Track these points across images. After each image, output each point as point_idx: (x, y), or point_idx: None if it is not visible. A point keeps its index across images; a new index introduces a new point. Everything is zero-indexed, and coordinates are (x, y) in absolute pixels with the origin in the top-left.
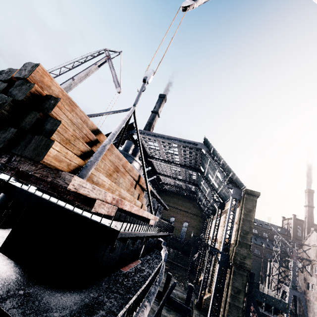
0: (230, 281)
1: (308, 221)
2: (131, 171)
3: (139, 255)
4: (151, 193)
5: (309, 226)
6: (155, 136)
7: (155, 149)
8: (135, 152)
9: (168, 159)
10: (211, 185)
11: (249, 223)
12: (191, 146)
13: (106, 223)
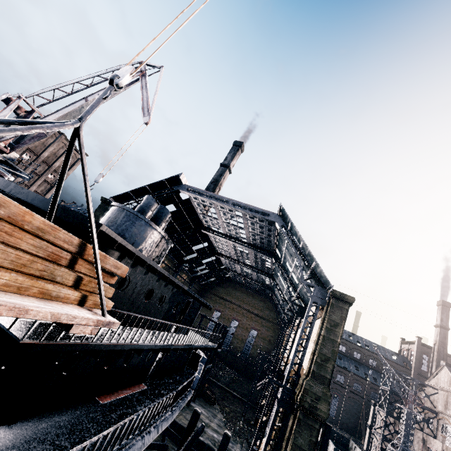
0: (291, 435)
1: (438, 349)
2: (49, 233)
3: (146, 376)
4: (166, 280)
5: (440, 358)
6: (210, 197)
7: (212, 217)
8: (161, 215)
9: (230, 233)
10: (289, 279)
11: (332, 344)
12: (260, 217)
13: (26, 321)
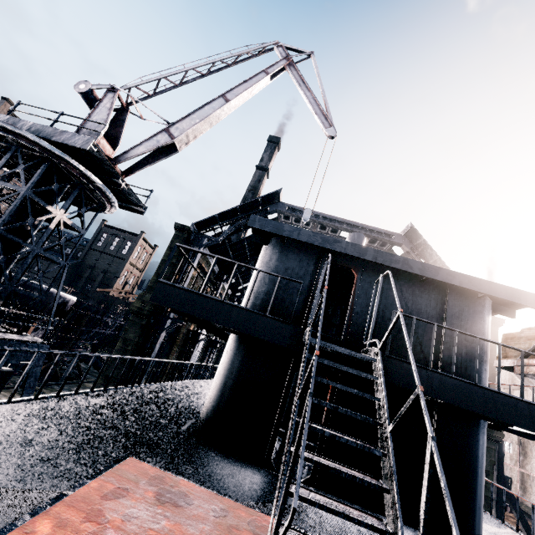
0: None
1: None
2: None
3: None
4: None
5: None
6: (316, 217)
7: None
8: None
9: None
10: None
11: (491, 367)
12: (383, 239)
13: None
